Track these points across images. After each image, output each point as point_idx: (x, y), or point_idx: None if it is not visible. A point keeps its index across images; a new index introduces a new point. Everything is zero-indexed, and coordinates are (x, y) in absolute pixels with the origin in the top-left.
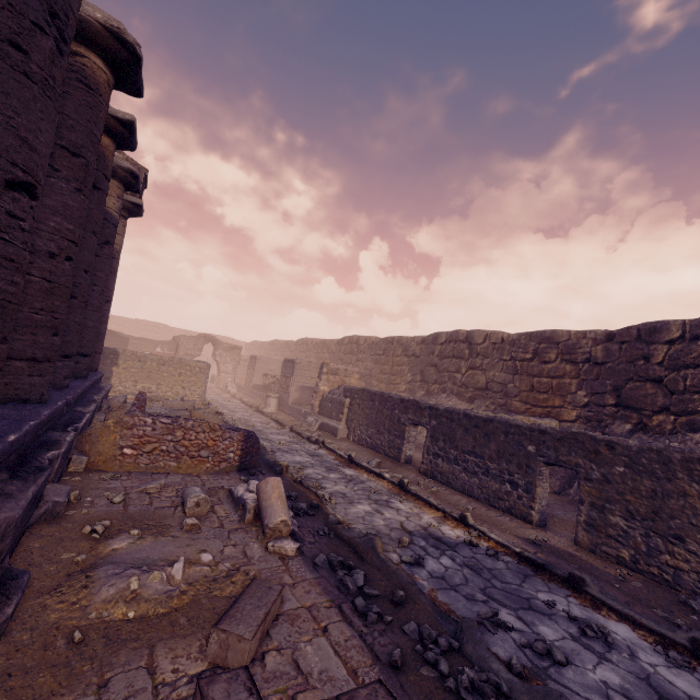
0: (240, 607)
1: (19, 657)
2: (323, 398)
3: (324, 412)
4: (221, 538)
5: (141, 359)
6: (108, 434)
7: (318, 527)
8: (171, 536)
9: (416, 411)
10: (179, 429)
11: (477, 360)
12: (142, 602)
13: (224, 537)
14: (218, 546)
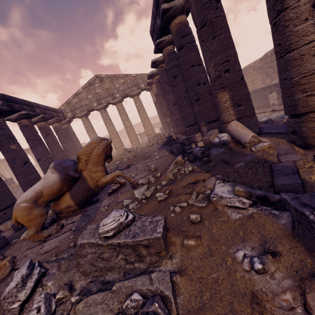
0: None
1: None
2: None
3: None
4: None
5: None
6: None
7: None
8: None
9: (269, 89)
10: None
11: None
12: None
13: None
14: None
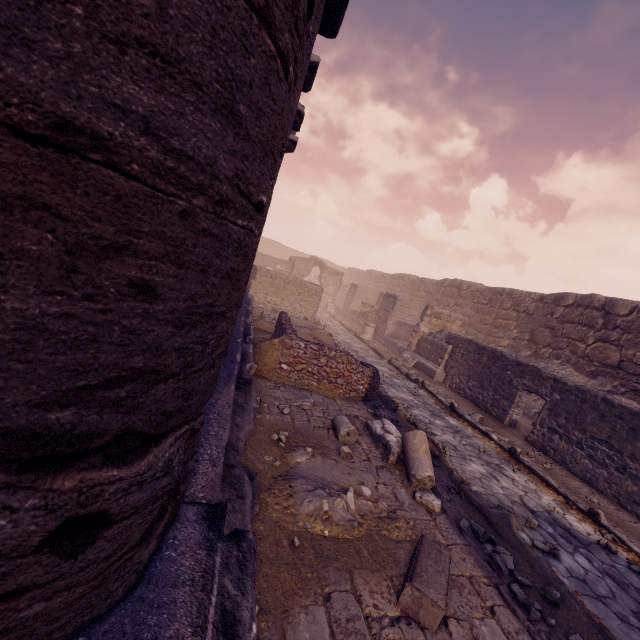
0: (422, 566)
1: (262, 546)
2: (422, 339)
3: (421, 352)
4: (372, 473)
5: (272, 276)
6: (273, 350)
7: (447, 483)
8: (334, 460)
9: (534, 379)
10: (324, 356)
11: (613, 333)
12: (333, 524)
13: (374, 473)
14: (371, 481)
